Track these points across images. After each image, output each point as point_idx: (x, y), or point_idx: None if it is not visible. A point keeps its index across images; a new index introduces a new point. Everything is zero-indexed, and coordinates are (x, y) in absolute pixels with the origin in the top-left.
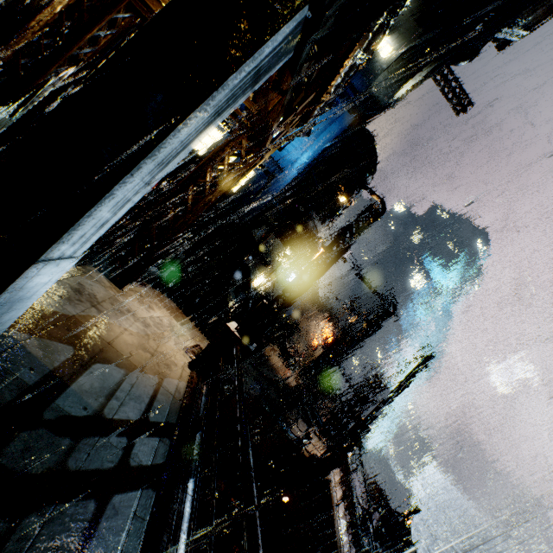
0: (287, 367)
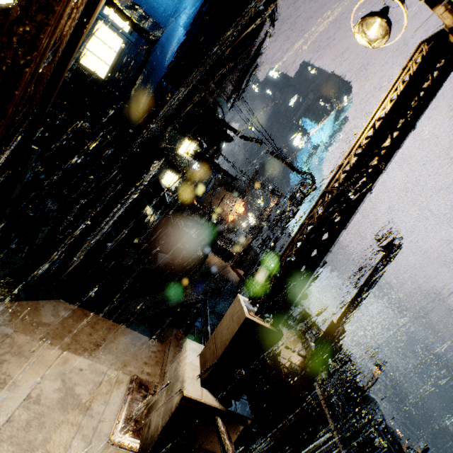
0: (222, 259)
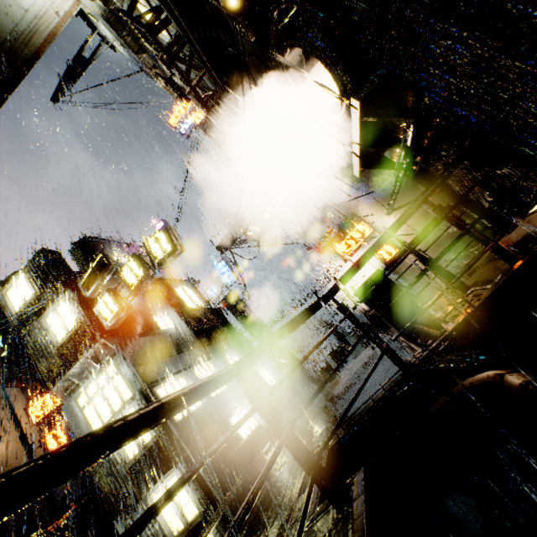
0: None
